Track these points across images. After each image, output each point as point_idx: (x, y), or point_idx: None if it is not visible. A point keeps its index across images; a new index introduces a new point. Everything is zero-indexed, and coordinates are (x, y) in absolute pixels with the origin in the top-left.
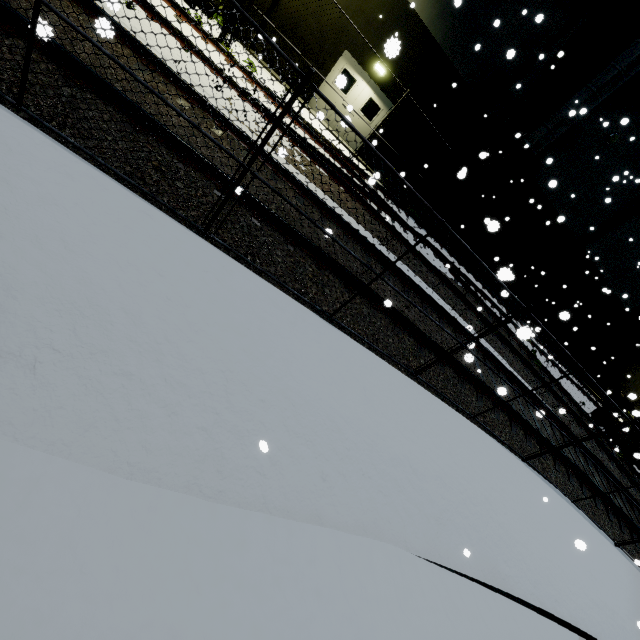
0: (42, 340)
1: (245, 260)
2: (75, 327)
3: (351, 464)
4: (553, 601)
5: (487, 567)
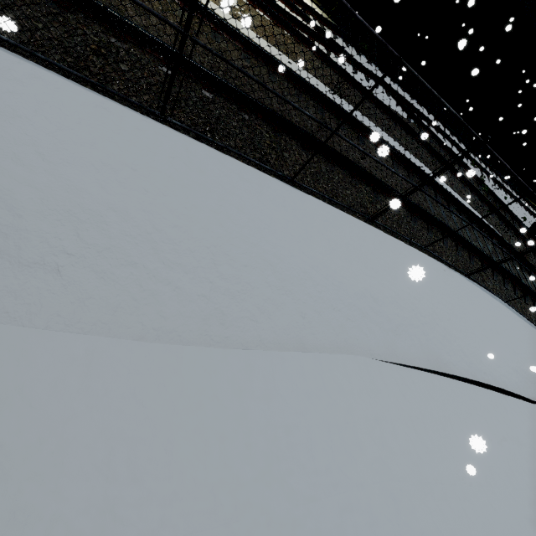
0: (56, 248)
1: (205, 138)
2: (78, 232)
3: (323, 303)
4: (482, 373)
5: (432, 358)
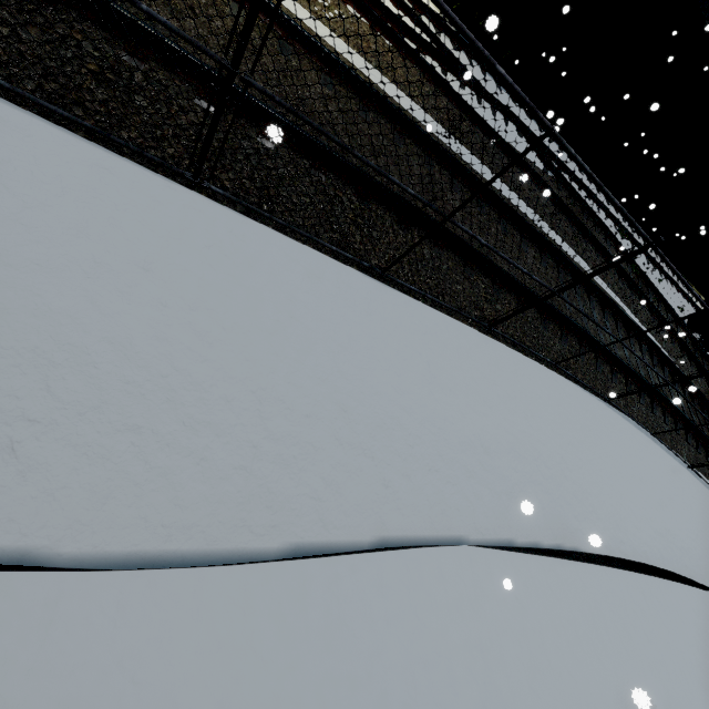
0: (10, 413)
1: (259, 213)
2: (48, 384)
3: (416, 462)
4: (618, 543)
5: (556, 525)
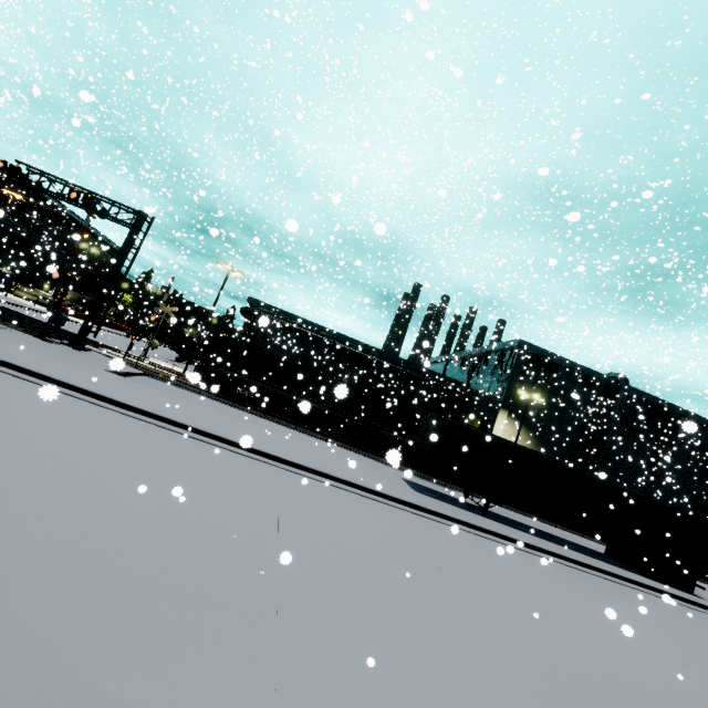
0: None
1: None
2: None
3: None
4: None
5: None
